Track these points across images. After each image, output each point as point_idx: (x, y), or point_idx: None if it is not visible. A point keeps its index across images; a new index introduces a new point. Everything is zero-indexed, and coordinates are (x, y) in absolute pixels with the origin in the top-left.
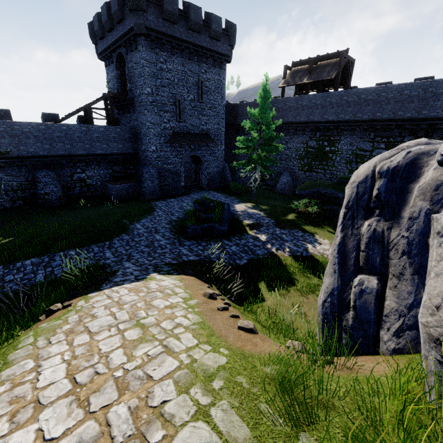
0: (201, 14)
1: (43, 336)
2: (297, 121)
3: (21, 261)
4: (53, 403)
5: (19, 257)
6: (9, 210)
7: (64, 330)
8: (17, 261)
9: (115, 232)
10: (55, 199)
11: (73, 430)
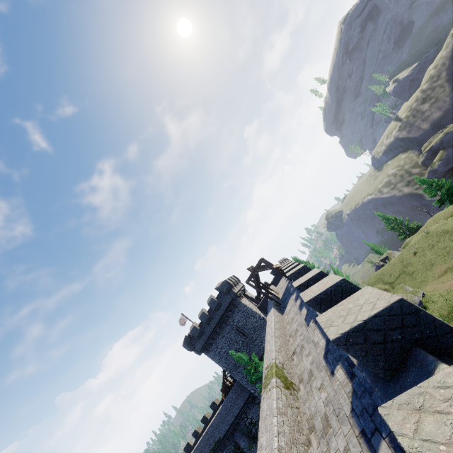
0: (205, 313)
1: None
2: None
3: None
4: None
5: None
6: None
7: None
8: None
9: None
10: (247, 450)
11: None
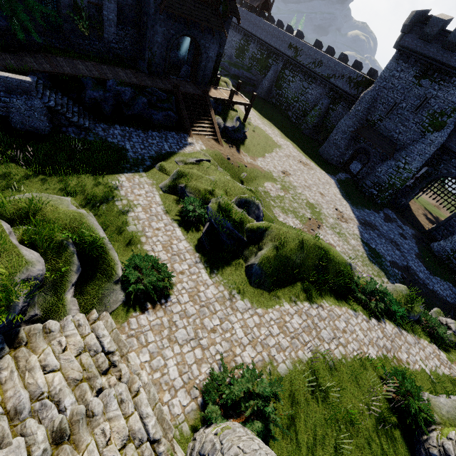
0: None
1: None
2: (239, 25)
3: None
4: None
5: None
6: None
7: None
8: None
9: None
10: None
11: None
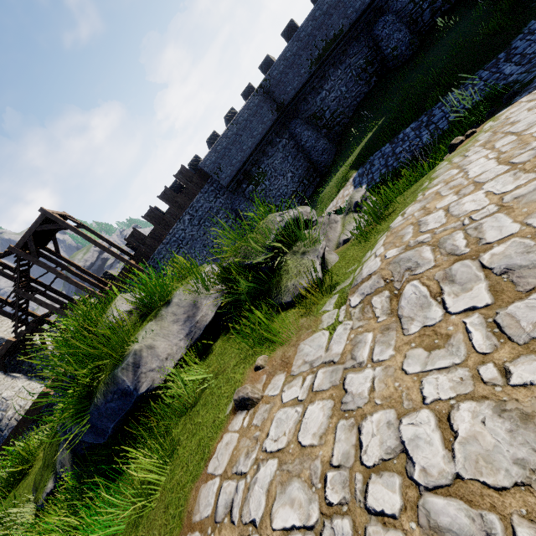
0: None
1: (456, 156)
2: None
3: (402, 133)
4: (493, 179)
5: (397, 130)
6: (368, 94)
7: (478, 145)
8: (398, 134)
9: (511, 32)
10: (404, 50)
11: (525, 184)
